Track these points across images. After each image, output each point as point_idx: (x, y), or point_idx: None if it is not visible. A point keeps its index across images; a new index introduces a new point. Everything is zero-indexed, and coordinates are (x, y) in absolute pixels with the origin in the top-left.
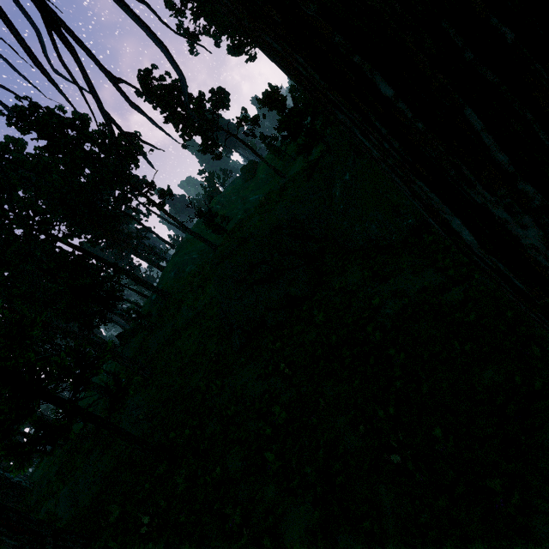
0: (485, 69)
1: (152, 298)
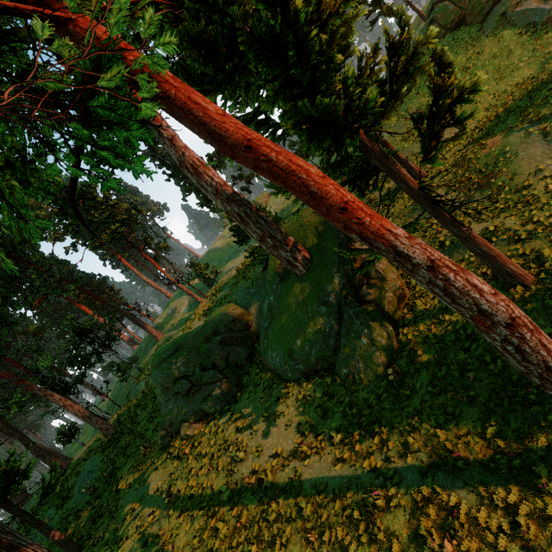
0: None
1: None
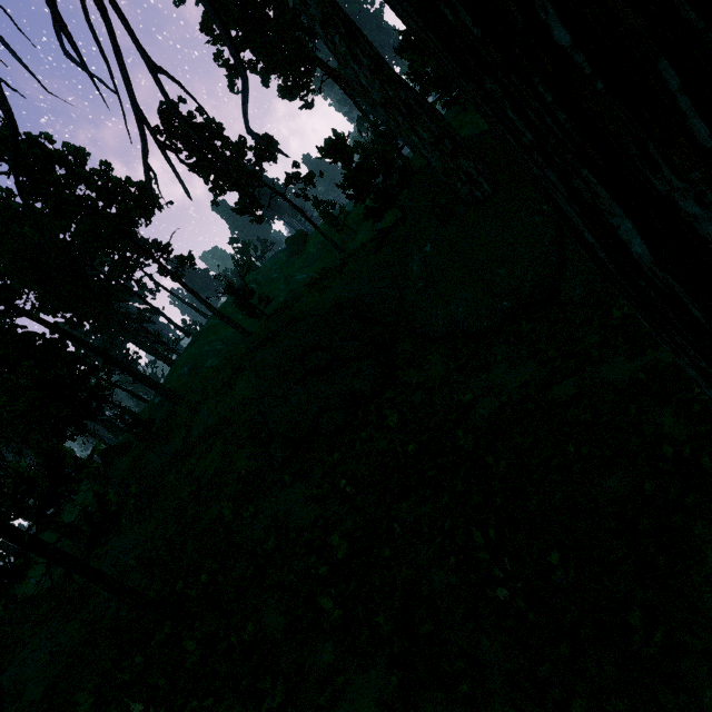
0: (689, 10)
1: (154, 401)
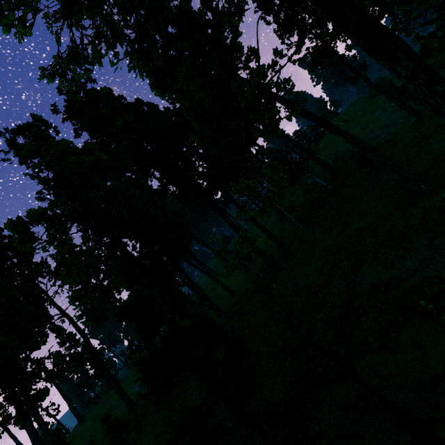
0: None
1: (307, 182)
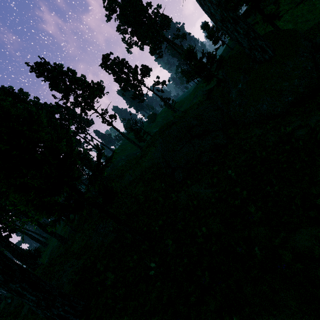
0: None
1: None
